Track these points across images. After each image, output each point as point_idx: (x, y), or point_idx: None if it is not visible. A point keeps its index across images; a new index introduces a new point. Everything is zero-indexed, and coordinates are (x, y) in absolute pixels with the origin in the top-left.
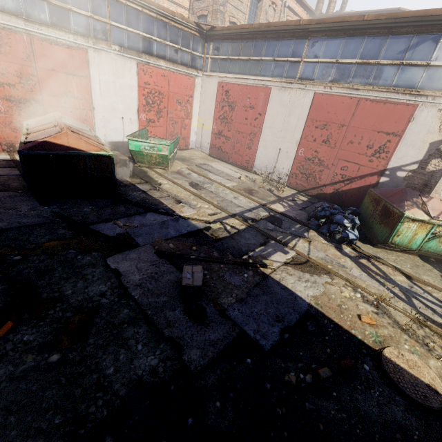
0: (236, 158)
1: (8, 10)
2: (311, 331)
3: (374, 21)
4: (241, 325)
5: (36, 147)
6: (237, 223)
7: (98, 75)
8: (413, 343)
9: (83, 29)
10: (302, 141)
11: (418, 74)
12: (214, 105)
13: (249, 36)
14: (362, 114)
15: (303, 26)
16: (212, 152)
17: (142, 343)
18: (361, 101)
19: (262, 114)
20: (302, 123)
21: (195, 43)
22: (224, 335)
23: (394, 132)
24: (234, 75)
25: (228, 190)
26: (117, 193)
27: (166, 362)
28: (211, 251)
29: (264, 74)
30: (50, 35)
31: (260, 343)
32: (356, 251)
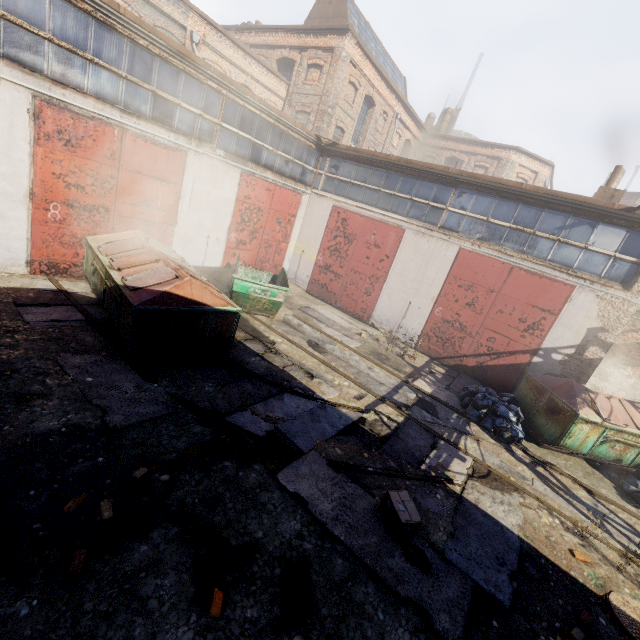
0: (347, 303)
1: (103, 97)
2: (534, 575)
3: (532, 192)
4: (468, 573)
5: (155, 300)
6: (393, 412)
7: (192, 183)
8: (631, 585)
9: (187, 127)
10: (441, 298)
11: (575, 254)
12: (323, 231)
13: (382, 165)
14: (515, 284)
15: (452, 174)
16: (312, 288)
17: (381, 609)
18: (514, 269)
19: (391, 257)
20: (441, 278)
21: (309, 155)
22: (460, 590)
23: (550, 310)
24: (356, 203)
25: (356, 356)
26: (231, 359)
27: (418, 636)
28: (385, 458)
29: (397, 211)
30: (148, 131)
31: (498, 598)
32: (527, 454)
